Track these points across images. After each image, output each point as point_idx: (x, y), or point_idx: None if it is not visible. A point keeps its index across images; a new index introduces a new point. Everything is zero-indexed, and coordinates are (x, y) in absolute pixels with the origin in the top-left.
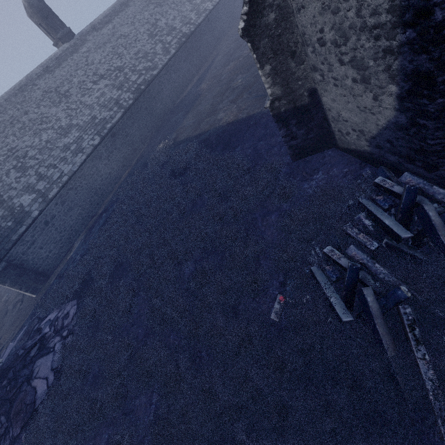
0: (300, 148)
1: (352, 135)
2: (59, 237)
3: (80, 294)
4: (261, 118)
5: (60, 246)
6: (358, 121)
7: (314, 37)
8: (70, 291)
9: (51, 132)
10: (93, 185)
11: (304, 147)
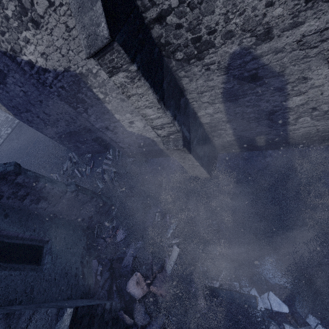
0: None
1: None
2: None
3: None
4: None
5: None
6: None
7: None
8: None
9: None
10: (10, 155)
11: None
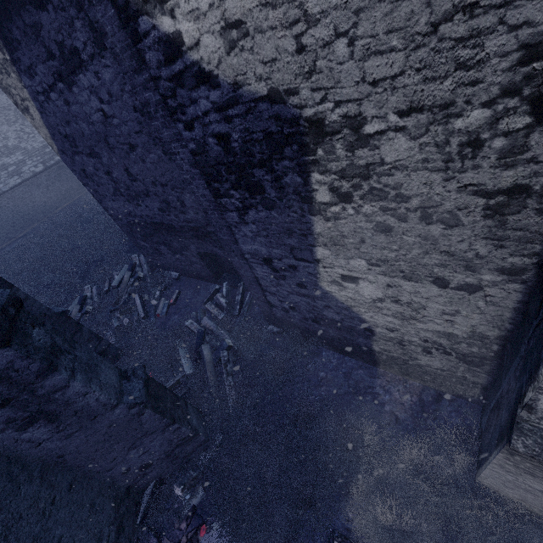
0: None
1: None
2: None
3: None
4: None
5: None
6: None
7: None
8: None
9: None
10: (22, 209)
11: None
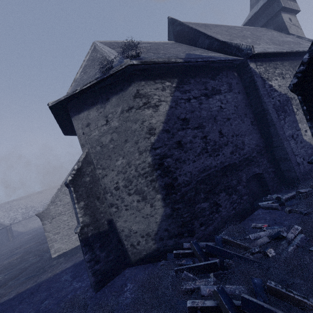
0: (102, 272)
1: (142, 242)
2: None
3: None
4: (40, 286)
5: None
6: (144, 227)
7: (112, 187)
8: None
9: None
10: None
11: (106, 270)
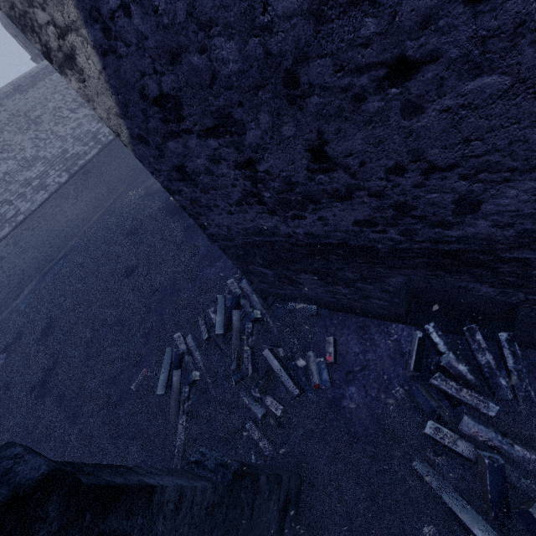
0: None
1: None
2: (7, 281)
3: (11, 347)
4: None
5: (7, 291)
6: None
7: None
8: (2, 343)
9: (12, 163)
10: (55, 227)
11: None
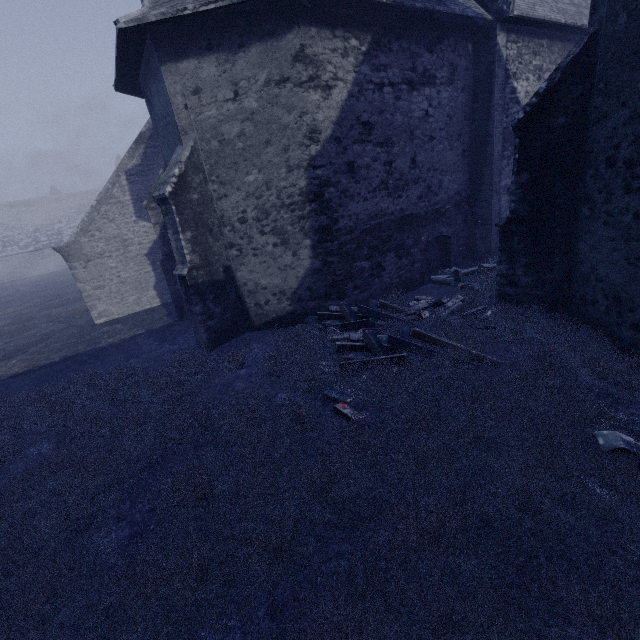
0: (217, 331)
1: (273, 302)
2: None
3: None
4: (105, 350)
5: None
6: (279, 282)
7: (235, 217)
8: None
9: None
10: None
11: (222, 330)
